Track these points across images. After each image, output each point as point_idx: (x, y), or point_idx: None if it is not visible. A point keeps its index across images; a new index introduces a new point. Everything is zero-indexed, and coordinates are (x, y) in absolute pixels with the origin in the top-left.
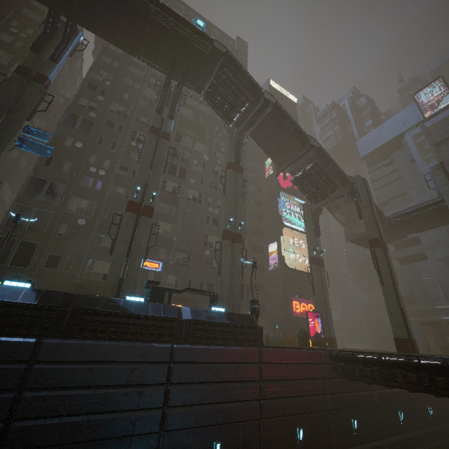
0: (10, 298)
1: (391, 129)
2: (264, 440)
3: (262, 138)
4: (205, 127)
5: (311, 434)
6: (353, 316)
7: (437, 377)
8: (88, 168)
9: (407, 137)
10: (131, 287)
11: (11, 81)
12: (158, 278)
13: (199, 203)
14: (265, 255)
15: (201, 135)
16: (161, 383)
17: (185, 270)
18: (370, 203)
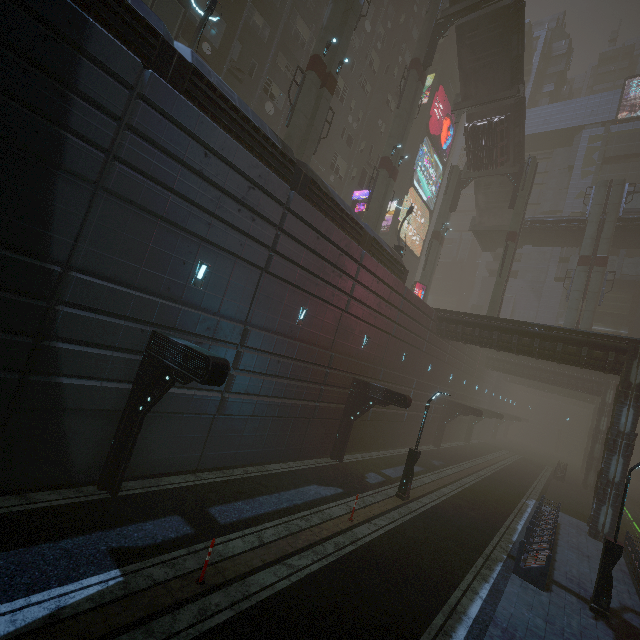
0: (263, 129)
1: (575, 114)
2: (387, 350)
3: (469, 43)
4: None
5: (409, 361)
6: None
7: (525, 338)
8: None
9: (584, 135)
10: None
11: None
12: None
13: (341, 101)
14: None
15: None
16: (352, 276)
17: None
18: (529, 194)
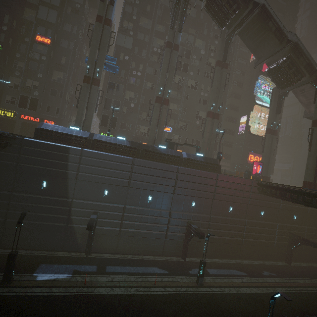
0: (122, 143)
1: None
2: (213, 206)
3: (247, 36)
4: (204, 23)
5: (236, 210)
6: (301, 169)
7: (307, 197)
8: (132, 72)
9: None
10: (159, 141)
11: (96, 28)
12: (169, 136)
13: (195, 89)
14: (237, 124)
15: (201, 31)
16: (173, 179)
17: (184, 132)
18: None
